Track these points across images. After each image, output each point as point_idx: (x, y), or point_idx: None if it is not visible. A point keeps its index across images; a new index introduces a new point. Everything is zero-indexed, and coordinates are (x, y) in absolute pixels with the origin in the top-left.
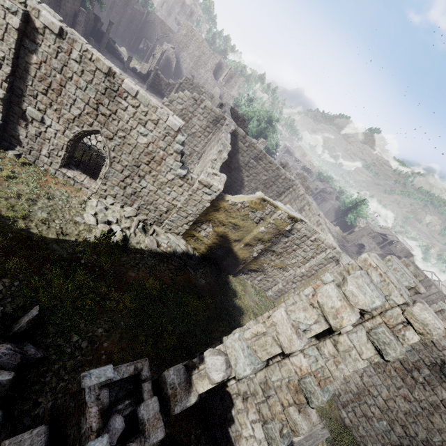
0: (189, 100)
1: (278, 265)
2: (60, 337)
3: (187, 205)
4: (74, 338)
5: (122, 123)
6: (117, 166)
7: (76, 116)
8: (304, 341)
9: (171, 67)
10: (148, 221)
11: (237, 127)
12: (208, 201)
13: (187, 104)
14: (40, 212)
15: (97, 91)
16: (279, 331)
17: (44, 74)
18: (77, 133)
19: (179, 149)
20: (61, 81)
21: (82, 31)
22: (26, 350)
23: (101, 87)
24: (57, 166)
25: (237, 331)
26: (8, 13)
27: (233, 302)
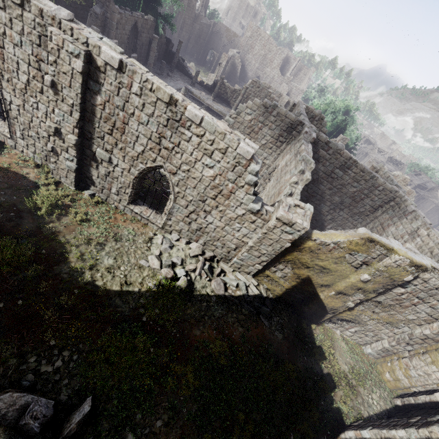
0: (258, 108)
1: (384, 318)
2: (113, 437)
3: (260, 244)
4: (128, 438)
5: (185, 156)
6: (181, 201)
7: (139, 153)
8: None
9: (236, 73)
10: (214, 257)
11: (318, 133)
12: (287, 241)
13: (256, 113)
14: (106, 259)
15: (158, 124)
16: None
17: (108, 114)
18: (141, 170)
19: (252, 180)
20: (124, 119)
21: (156, 56)
22: None
23: (162, 119)
24: (125, 202)
25: None
26: (72, 58)
27: (320, 367)
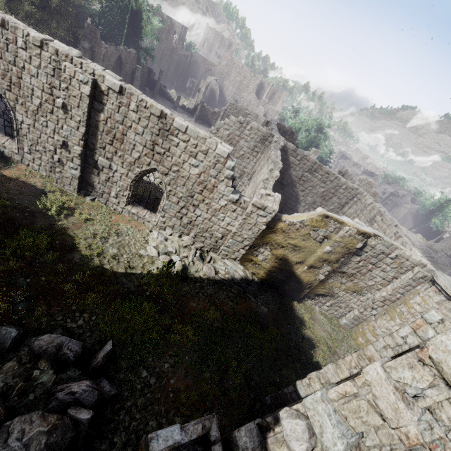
0: (235, 124)
1: (351, 288)
2: (131, 372)
3: (241, 229)
4: (143, 373)
5: (175, 158)
6: (173, 198)
7: (136, 159)
8: (417, 411)
9: (215, 97)
10: (204, 248)
11: (286, 142)
12: (263, 224)
13: (233, 128)
14: (111, 249)
15: (152, 134)
16: (376, 394)
17: (109, 127)
18: (137, 173)
19: (229, 175)
20: (123, 131)
21: (139, 84)
22: (102, 386)
23: (155, 129)
24: (123, 204)
25: (313, 375)
26: (82, 84)
27: (301, 333)
